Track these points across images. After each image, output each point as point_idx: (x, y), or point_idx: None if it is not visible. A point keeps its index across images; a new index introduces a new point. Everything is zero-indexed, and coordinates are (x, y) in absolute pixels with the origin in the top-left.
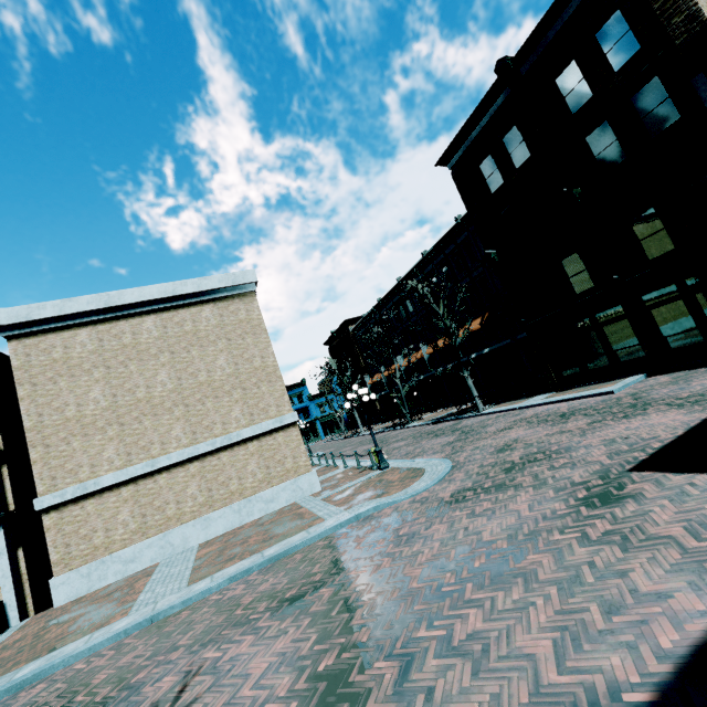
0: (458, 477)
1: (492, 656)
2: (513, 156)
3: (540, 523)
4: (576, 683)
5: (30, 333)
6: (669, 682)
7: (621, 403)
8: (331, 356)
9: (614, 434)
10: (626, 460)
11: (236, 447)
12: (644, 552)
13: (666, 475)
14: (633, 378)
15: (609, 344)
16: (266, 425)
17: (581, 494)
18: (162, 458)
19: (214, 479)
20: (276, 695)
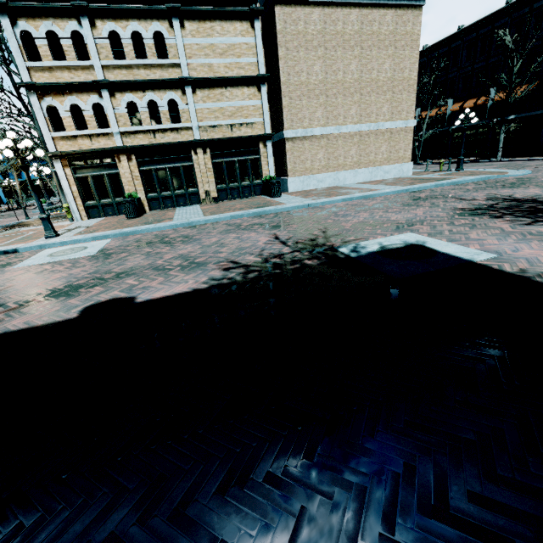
0: None
1: None
2: None
3: None
4: None
5: (287, 2)
6: None
7: None
8: None
9: None
10: None
11: (379, 134)
12: None
13: None
14: None
15: None
16: (398, 124)
17: None
18: (343, 127)
19: (363, 150)
20: None
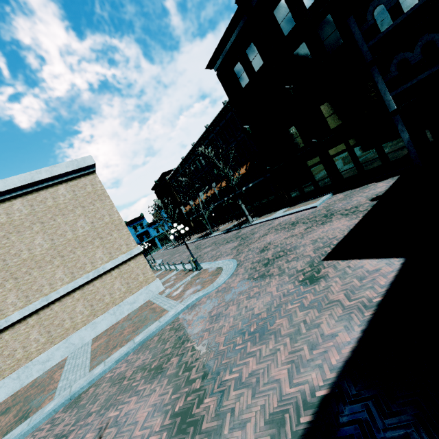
0: (241, 272)
1: (261, 384)
2: (253, 63)
3: (282, 299)
4: (297, 391)
5: None
6: (334, 382)
7: (320, 214)
8: (158, 196)
9: (317, 236)
10: (322, 253)
11: (104, 276)
12: (327, 311)
13: (338, 262)
14: (326, 196)
15: (314, 178)
16: (121, 258)
17: (301, 278)
18: (53, 294)
19: (93, 299)
20: (154, 431)
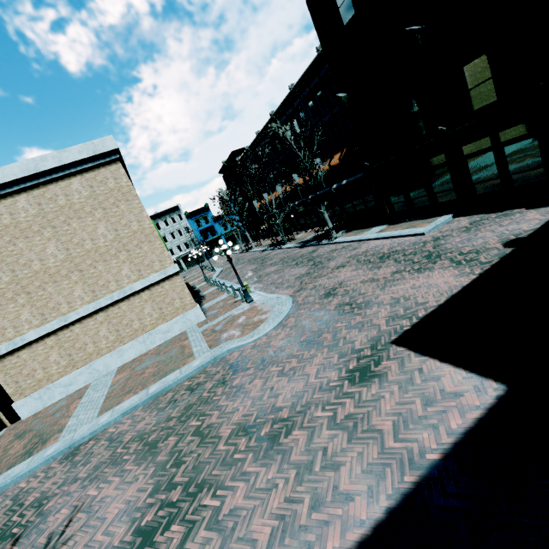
0: (290, 323)
1: (234, 536)
2: None
3: (316, 393)
4: None
5: None
6: None
7: (423, 250)
8: (226, 183)
9: (402, 292)
10: (396, 328)
11: (132, 298)
12: (359, 445)
13: (411, 355)
14: (444, 218)
15: (431, 187)
16: (153, 278)
17: (352, 365)
18: (72, 314)
19: (119, 323)
20: (113, 543)
